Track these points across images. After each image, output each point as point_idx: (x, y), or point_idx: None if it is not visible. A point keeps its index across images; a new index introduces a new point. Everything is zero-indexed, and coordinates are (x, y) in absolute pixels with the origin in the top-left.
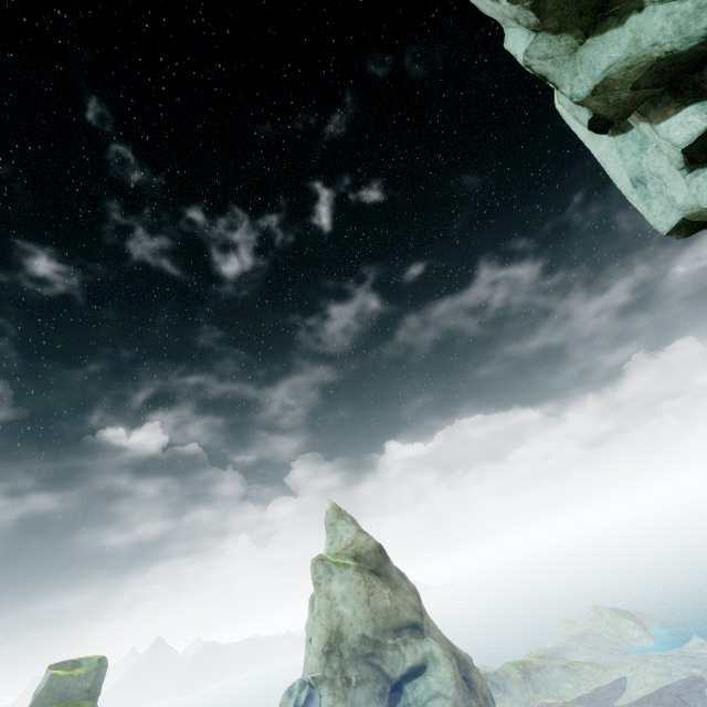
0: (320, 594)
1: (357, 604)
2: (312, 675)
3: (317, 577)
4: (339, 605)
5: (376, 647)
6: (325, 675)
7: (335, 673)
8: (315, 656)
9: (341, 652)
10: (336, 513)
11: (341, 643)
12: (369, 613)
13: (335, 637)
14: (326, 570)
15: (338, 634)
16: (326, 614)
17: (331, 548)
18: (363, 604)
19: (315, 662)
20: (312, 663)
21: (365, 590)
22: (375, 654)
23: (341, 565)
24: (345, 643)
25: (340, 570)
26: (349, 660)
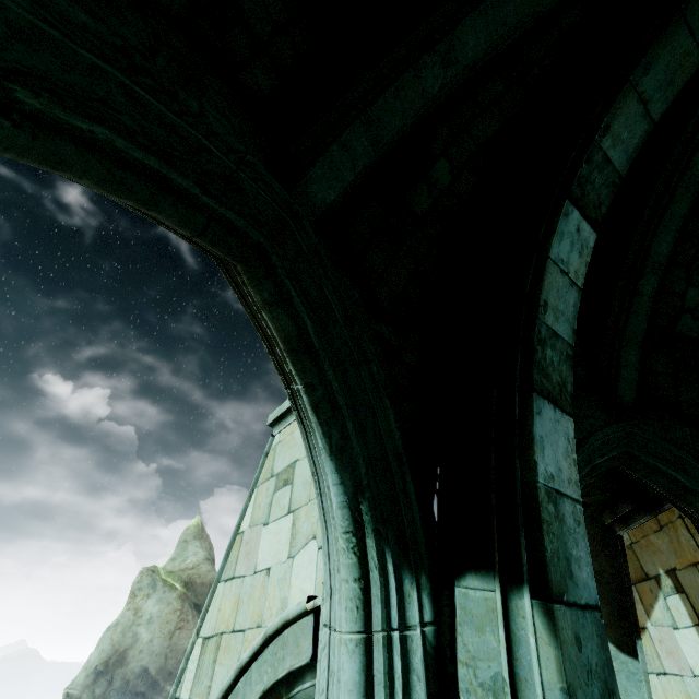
0: (130, 607)
1: (159, 632)
2: (68, 691)
3: (138, 587)
4: (141, 626)
5: (151, 688)
6: (81, 697)
7: (93, 698)
8: (85, 671)
9: (114, 678)
10: (196, 531)
11: (119, 668)
12: (166, 647)
13: (116, 659)
14: (151, 584)
15: (122, 657)
16: (122, 630)
17: (170, 564)
18: (166, 635)
19: (81, 678)
20: (77, 678)
21: (176, 621)
22: (146, 695)
23: (169, 584)
24: (123, 669)
25: (164, 590)
26: (117, 690)
